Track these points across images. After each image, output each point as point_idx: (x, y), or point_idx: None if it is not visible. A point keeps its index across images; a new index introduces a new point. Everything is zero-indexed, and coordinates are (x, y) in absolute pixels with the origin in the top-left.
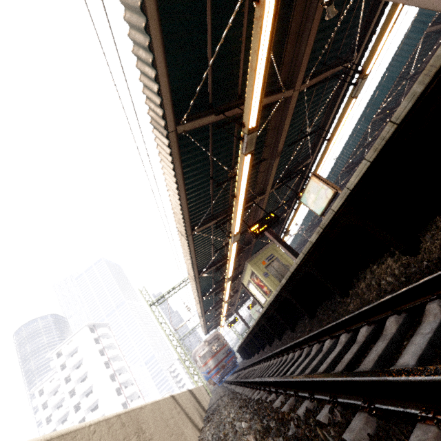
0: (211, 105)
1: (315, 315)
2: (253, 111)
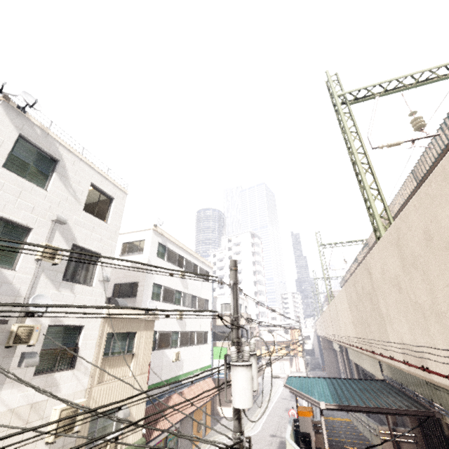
0: None
1: None
2: None
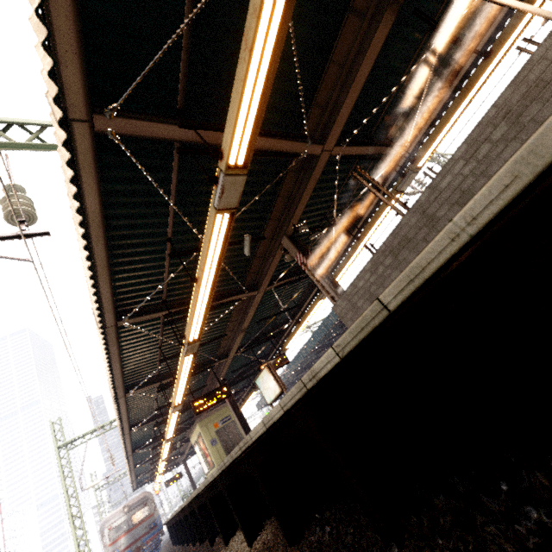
0: (165, 301)
1: (214, 542)
2: (196, 329)
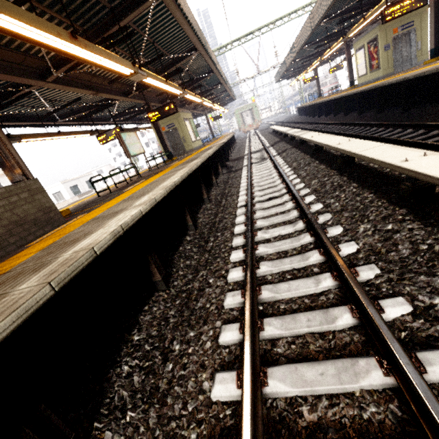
0: None
1: None
2: None
